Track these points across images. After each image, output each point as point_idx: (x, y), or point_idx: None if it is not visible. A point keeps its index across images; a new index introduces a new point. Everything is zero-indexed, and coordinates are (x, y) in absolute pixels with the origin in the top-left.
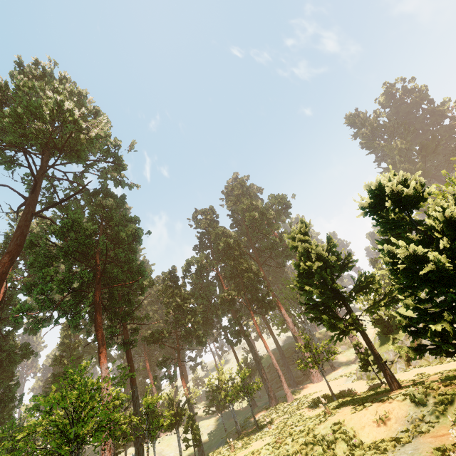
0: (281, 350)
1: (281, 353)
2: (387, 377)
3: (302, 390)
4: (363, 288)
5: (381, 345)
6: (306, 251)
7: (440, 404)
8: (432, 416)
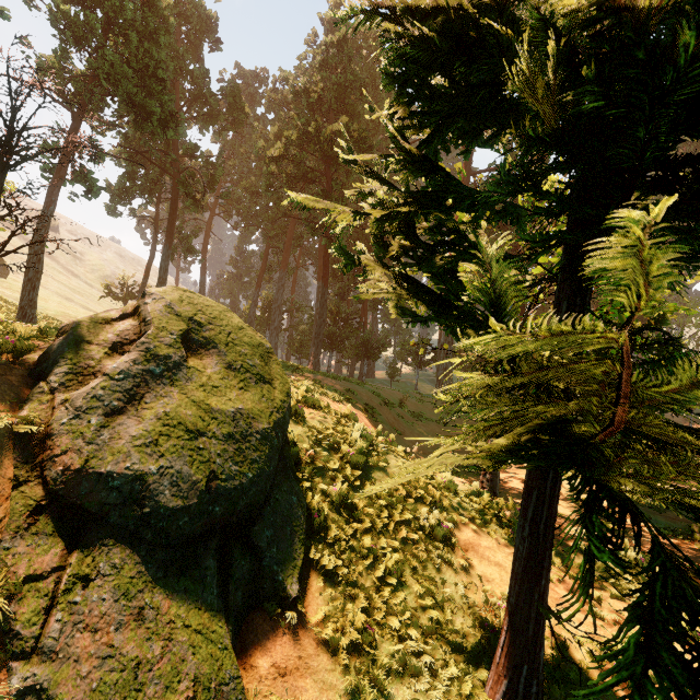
0: None
1: None
2: None
3: None
4: None
5: None
6: None
7: None
8: None
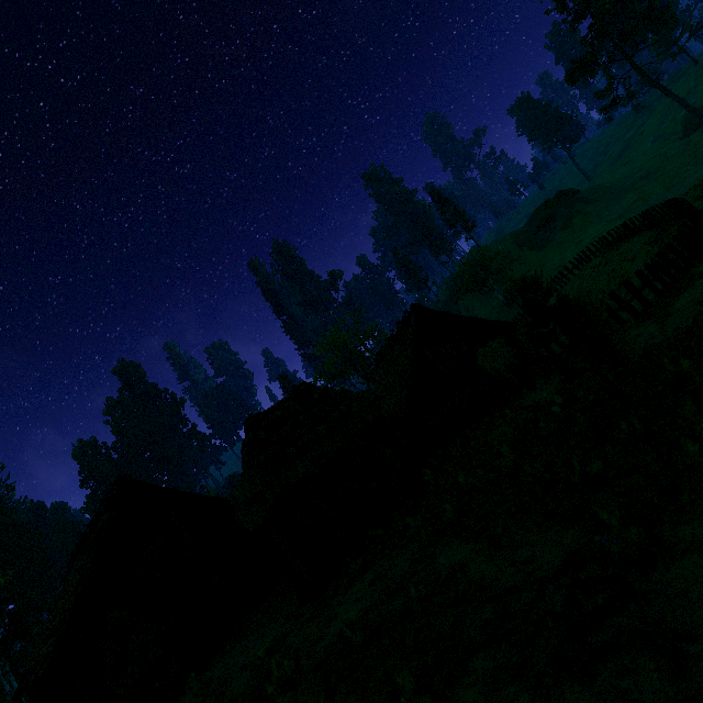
0: None
1: None
2: None
3: None
4: None
5: None
6: None
7: None
8: None
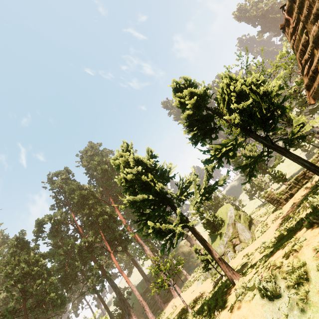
0: (146, 278)
1: (147, 280)
2: (225, 270)
3: (166, 309)
4: (186, 189)
5: (214, 243)
6: (127, 164)
7: (295, 286)
8: (296, 311)
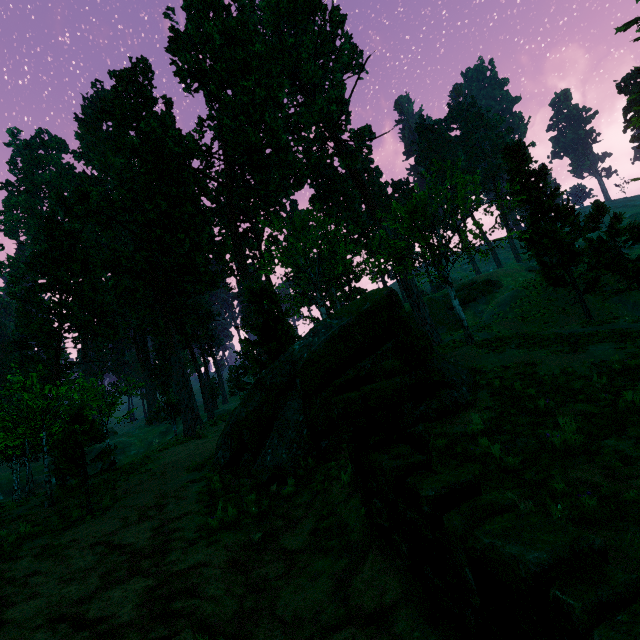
0: None
1: None
2: None
3: None
4: None
5: None
6: None
7: None
8: None
